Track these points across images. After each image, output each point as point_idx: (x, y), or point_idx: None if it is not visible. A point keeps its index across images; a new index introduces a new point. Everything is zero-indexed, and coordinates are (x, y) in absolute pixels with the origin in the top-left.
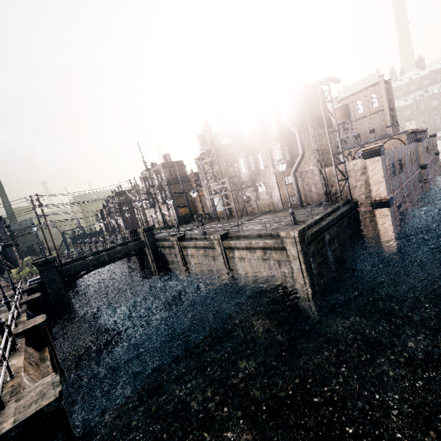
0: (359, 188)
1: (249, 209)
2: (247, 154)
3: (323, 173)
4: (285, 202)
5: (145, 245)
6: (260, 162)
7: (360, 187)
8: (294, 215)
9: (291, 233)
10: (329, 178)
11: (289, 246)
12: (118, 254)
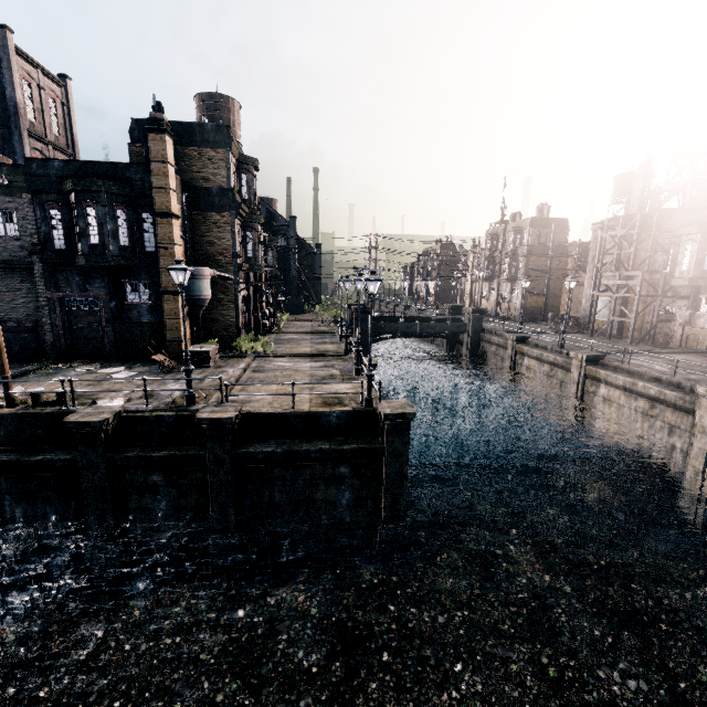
0: None
1: (661, 336)
2: None
3: None
4: None
5: (465, 331)
6: None
7: None
8: None
9: None
10: None
11: (702, 411)
12: (431, 330)
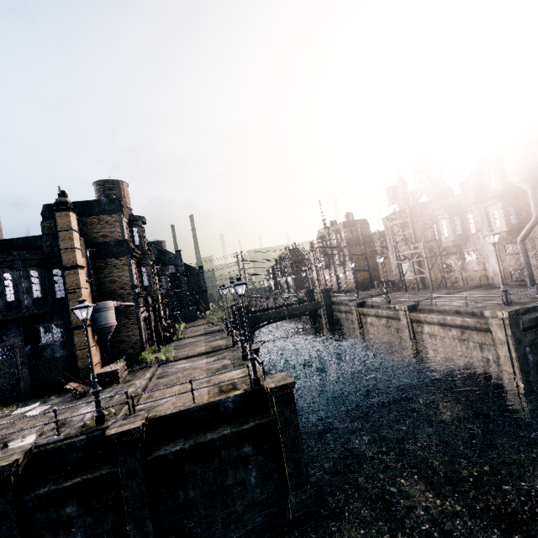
0: None
1: (450, 281)
2: (452, 214)
3: None
4: (506, 276)
5: (320, 307)
6: (471, 224)
7: None
8: (508, 294)
9: (498, 314)
10: None
11: (494, 328)
12: (295, 311)
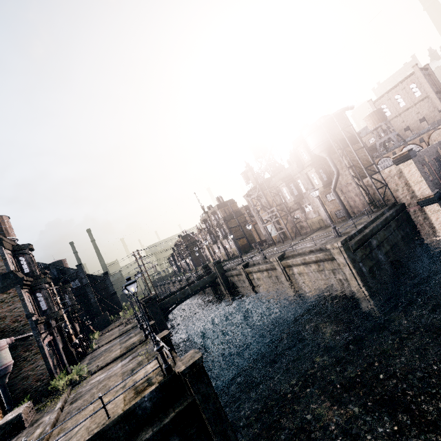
0: (401, 191)
1: (301, 229)
2: (288, 182)
3: (362, 185)
4: (333, 216)
5: (216, 277)
6: (301, 186)
7: (402, 189)
8: (336, 229)
9: (335, 245)
10: (369, 188)
11: (336, 256)
12: (197, 287)
